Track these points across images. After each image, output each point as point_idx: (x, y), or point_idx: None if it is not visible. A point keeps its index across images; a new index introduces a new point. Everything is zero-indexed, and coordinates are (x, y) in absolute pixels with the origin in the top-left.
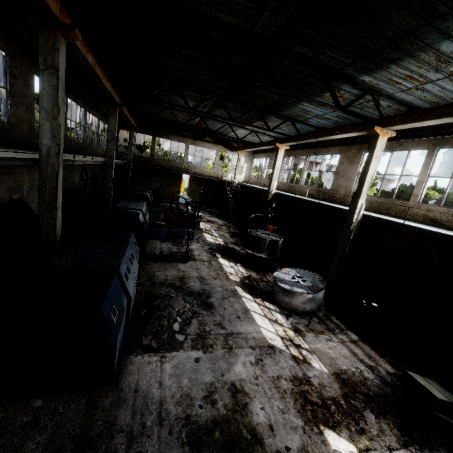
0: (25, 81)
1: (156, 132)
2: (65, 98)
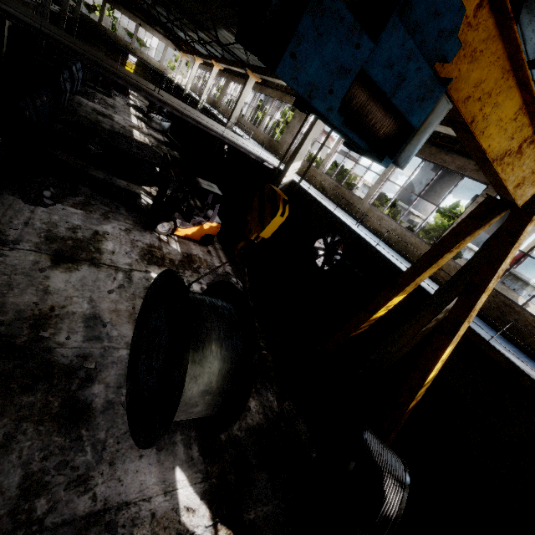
0: None
1: None
2: None
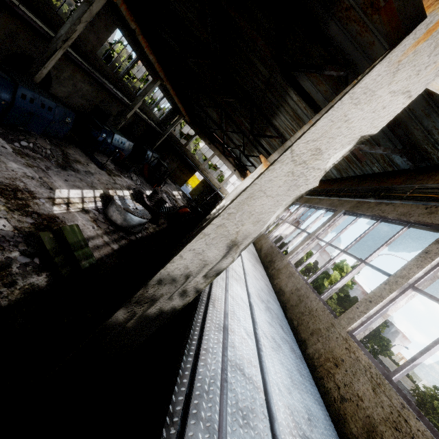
0: (106, 26)
1: (200, 132)
2: (137, 59)
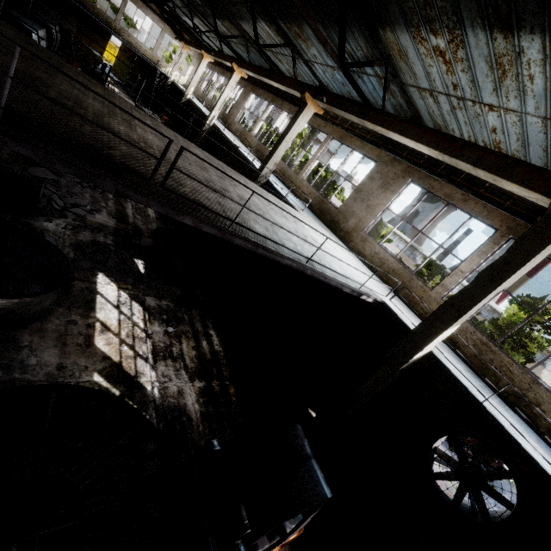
0: None
1: None
2: None
